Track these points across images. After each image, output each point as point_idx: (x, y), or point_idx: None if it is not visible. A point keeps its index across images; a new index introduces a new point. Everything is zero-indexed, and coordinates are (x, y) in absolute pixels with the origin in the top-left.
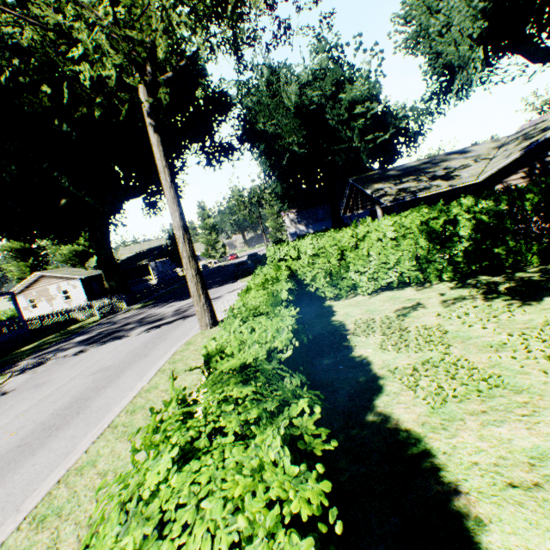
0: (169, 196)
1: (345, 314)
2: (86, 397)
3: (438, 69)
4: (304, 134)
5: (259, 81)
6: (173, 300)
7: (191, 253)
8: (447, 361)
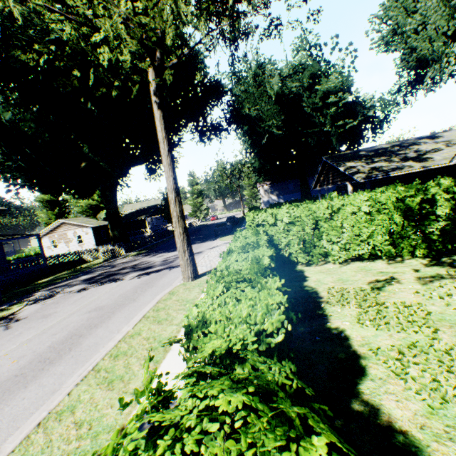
0: (166, 163)
1: (316, 281)
2: (79, 334)
3: (412, 62)
4: (282, 118)
5: (247, 73)
6: (162, 251)
7: (180, 213)
8: (437, 348)
